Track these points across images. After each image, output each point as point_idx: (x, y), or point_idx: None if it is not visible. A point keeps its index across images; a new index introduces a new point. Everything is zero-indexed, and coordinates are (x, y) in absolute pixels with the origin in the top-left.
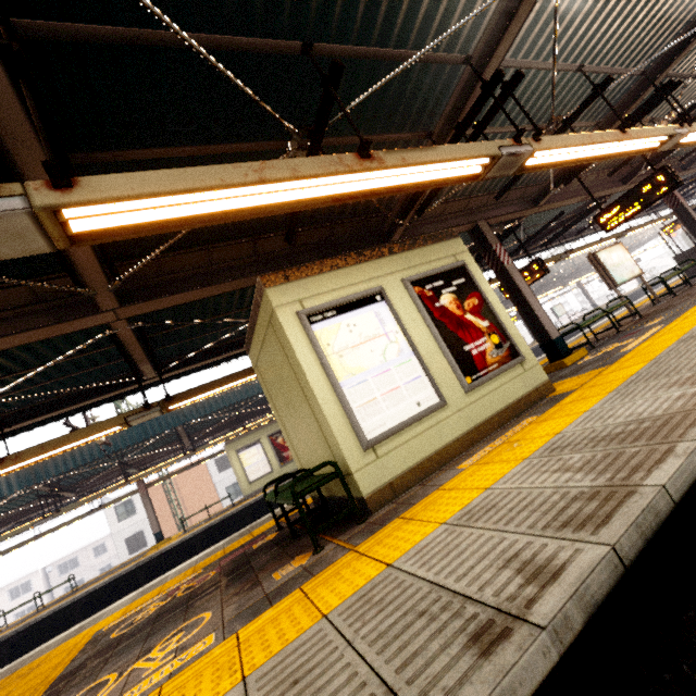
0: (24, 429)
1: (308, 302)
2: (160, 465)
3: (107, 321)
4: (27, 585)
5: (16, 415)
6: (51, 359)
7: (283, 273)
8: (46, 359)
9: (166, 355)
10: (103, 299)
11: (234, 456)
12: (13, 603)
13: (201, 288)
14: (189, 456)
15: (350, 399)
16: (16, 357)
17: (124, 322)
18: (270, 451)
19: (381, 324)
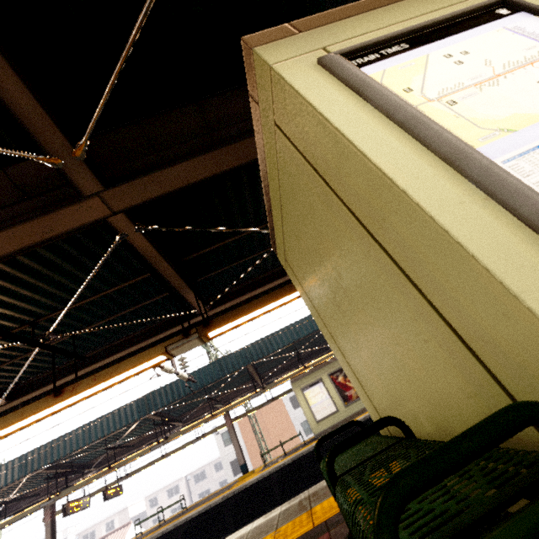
0: (111, 364)
1: (340, 47)
2: (237, 401)
3: (99, 215)
4: (177, 488)
5: (104, 352)
6: (103, 290)
7: (285, 27)
8: (97, 290)
9: (215, 288)
10: (80, 177)
11: (299, 394)
12: (169, 500)
13: (198, 156)
14: (260, 393)
15: (530, 185)
16: (66, 286)
17: (128, 222)
18: (332, 390)
19: (535, 40)
